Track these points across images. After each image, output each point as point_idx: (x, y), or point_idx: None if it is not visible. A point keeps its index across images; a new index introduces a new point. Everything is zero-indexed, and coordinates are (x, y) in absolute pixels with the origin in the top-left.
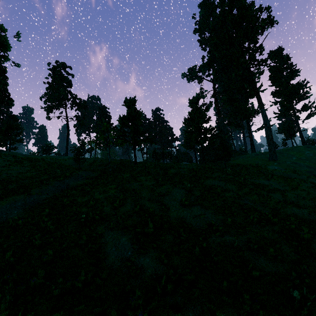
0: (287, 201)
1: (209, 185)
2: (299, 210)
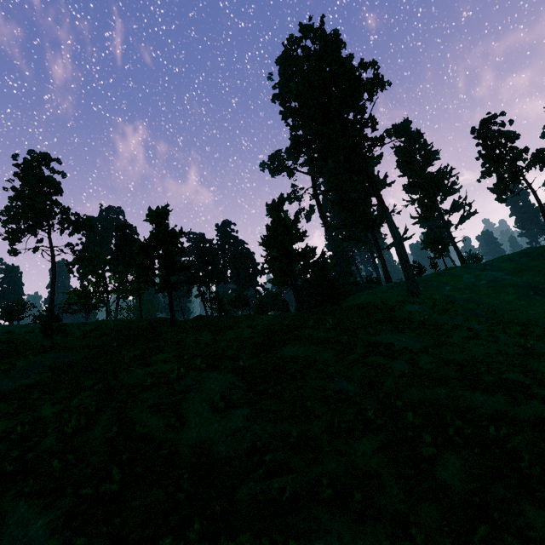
0: (416, 373)
1: (284, 357)
2: (432, 390)
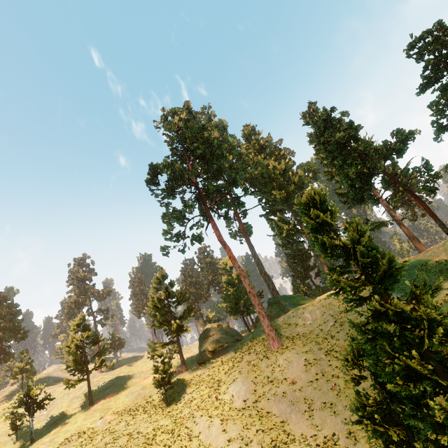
0: None
1: None
2: None
